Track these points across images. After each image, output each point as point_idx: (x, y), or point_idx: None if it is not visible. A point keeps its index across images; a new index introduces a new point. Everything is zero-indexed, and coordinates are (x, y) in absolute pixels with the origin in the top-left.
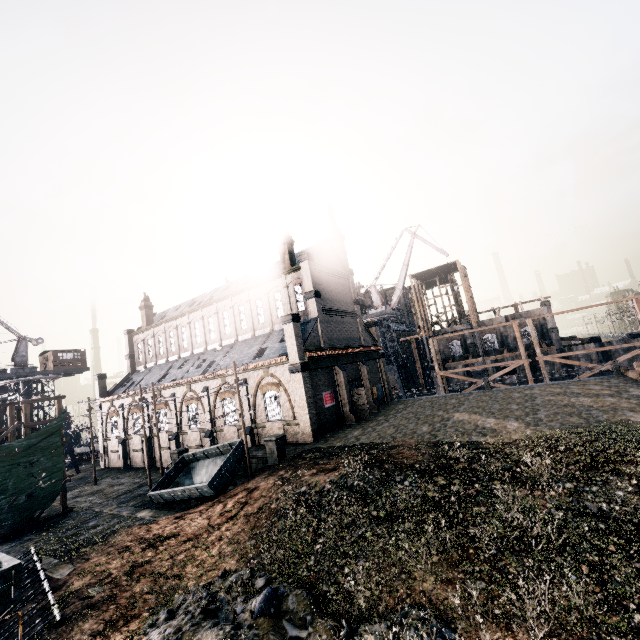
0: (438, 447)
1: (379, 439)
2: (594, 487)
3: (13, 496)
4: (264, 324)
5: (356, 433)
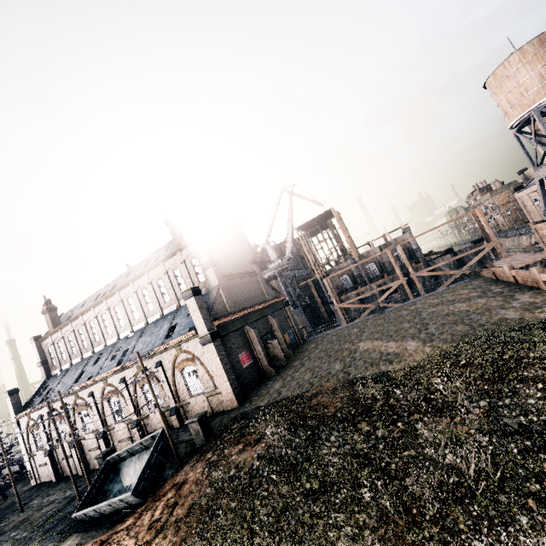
0: (353, 387)
1: (299, 389)
2: (506, 400)
3: None
4: (170, 302)
5: (277, 386)
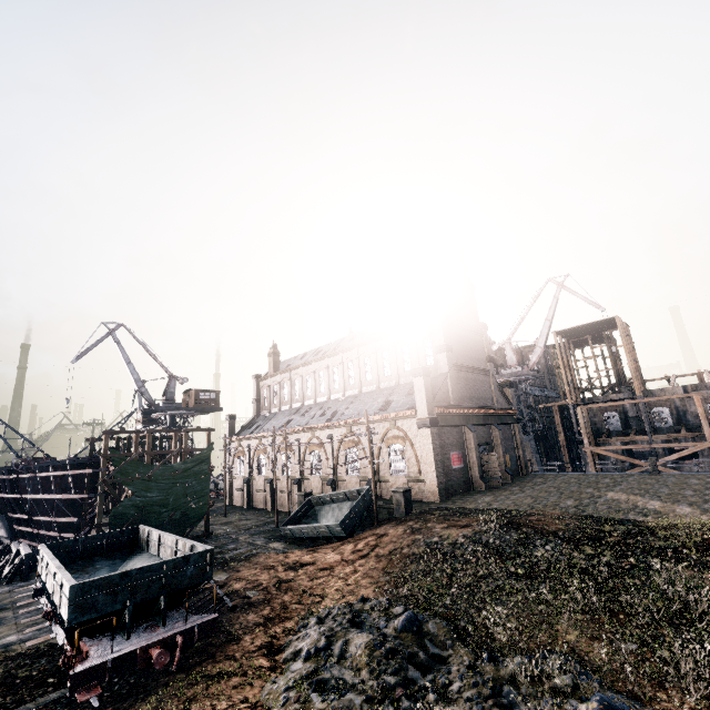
0: (586, 520)
1: (514, 506)
2: None
3: (172, 511)
4: (390, 377)
5: (487, 499)
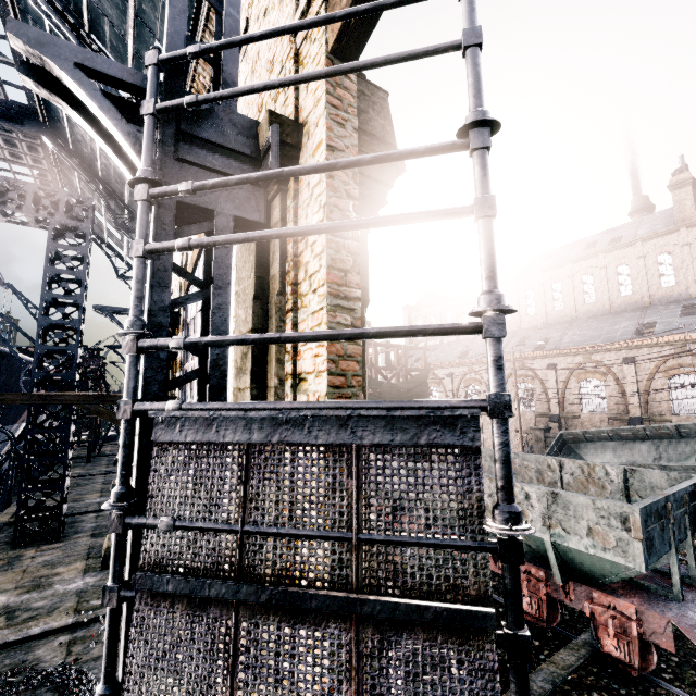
0: None
1: None
2: None
3: None
4: (631, 296)
5: None
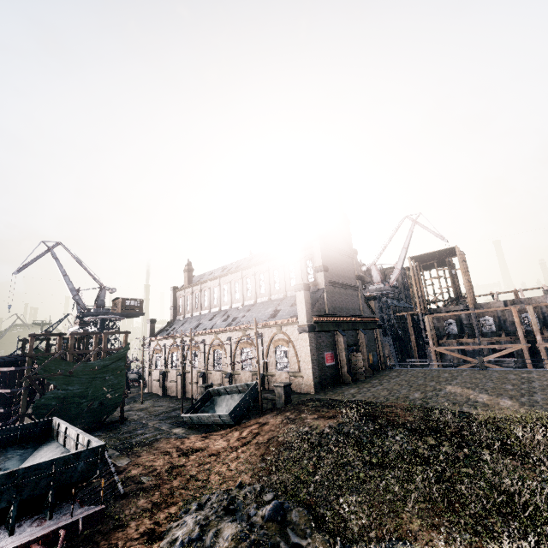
0: (429, 412)
1: (373, 398)
2: None
3: (91, 401)
4: (279, 290)
5: (352, 391)
